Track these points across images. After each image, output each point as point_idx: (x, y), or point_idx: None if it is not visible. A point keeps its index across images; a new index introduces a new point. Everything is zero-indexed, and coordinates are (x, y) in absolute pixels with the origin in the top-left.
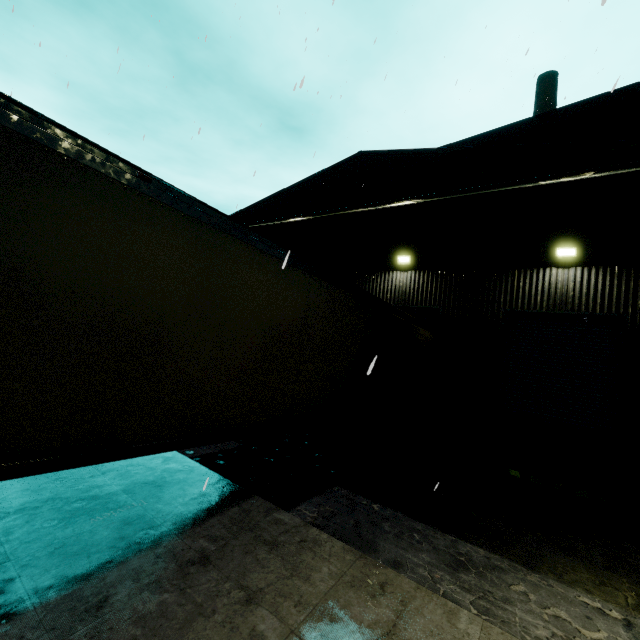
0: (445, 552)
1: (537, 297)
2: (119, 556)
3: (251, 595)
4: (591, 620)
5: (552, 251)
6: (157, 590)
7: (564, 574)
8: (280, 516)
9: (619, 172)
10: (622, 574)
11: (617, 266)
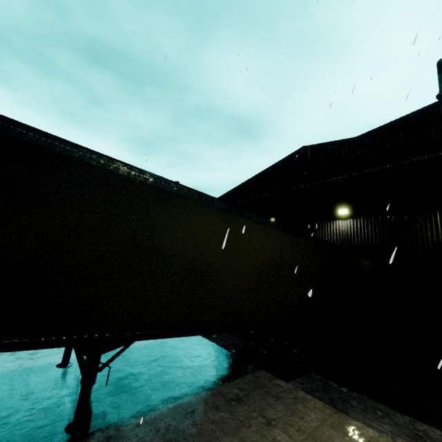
0: (404, 427)
1: None
2: (194, 391)
3: (269, 421)
4: None
5: None
6: (218, 410)
7: None
8: (278, 382)
9: None
10: None
11: None
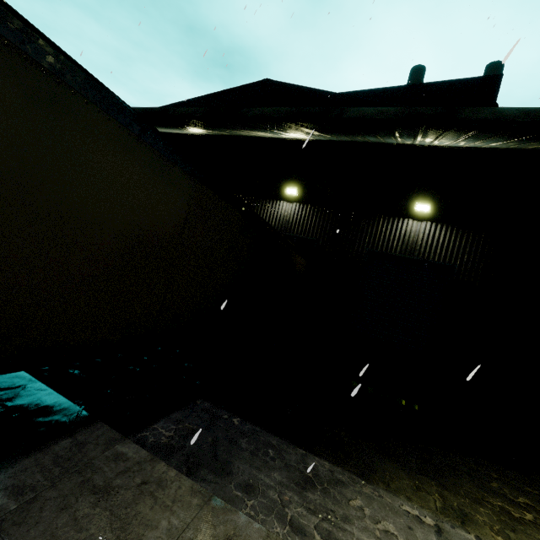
0: (295, 469)
1: (394, 242)
2: None
3: None
4: (412, 530)
5: (412, 205)
6: None
7: (391, 482)
8: (123, 449)
9: (477, 146)
10: (431, 477)
11: (456, 225)
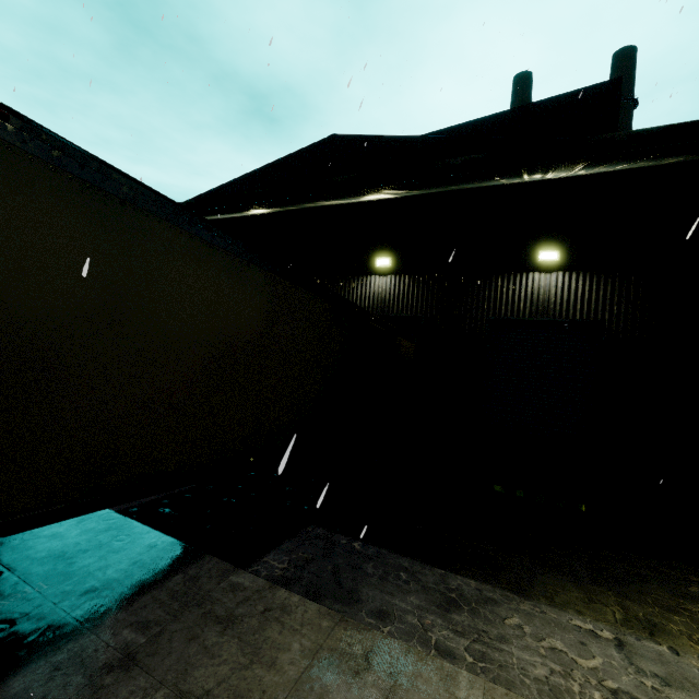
0: (435, 590)
1: (520, 303)
2: None
3: None
4: (585, 646)
5: (535, 255)
6: None
7: (555, 596)
8: (239, 579)
9: (602, 171)
10: (607, 587)
11: (596, 271)
